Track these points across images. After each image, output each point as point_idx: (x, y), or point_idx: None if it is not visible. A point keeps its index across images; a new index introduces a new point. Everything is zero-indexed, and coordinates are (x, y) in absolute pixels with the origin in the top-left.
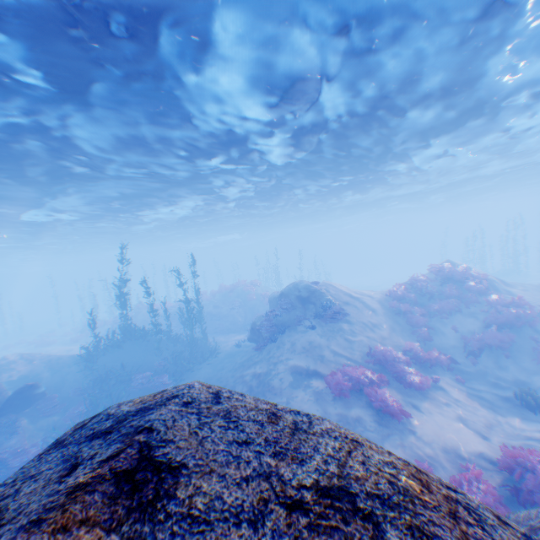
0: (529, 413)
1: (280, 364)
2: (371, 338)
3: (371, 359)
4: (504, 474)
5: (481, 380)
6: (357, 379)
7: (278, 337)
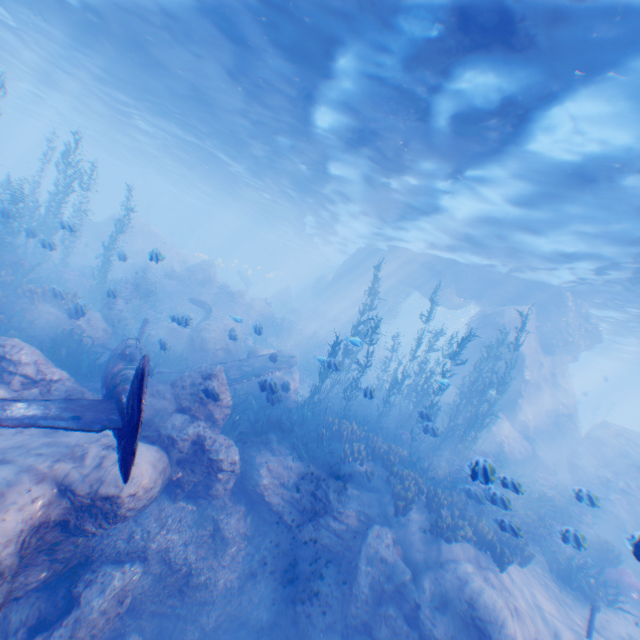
0: None
1: None
2: None
3: None
4: None
5: None
6: None
7: None
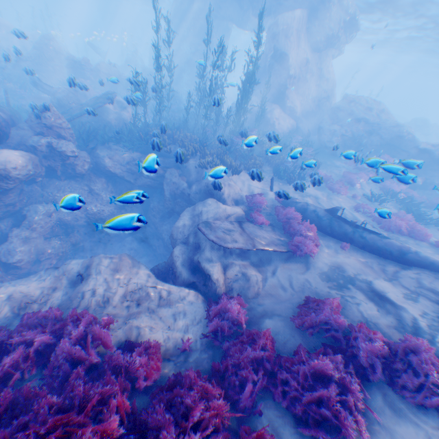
0: None
1: None
2: None
3: None
4: None
5: None
6: None
7: None
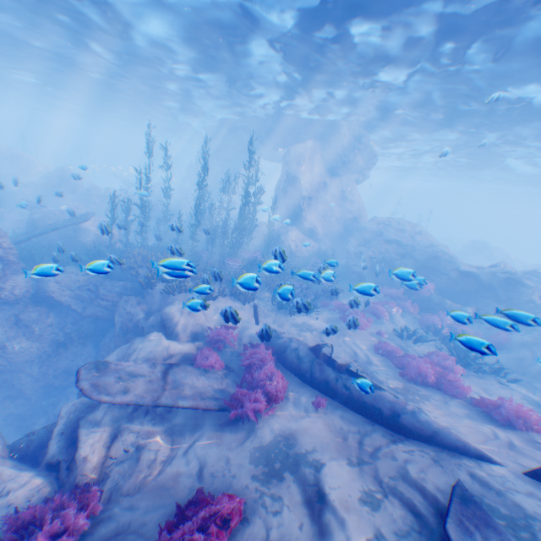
0: None
1: None
2: None
3: None
4: None
5: None
6: None
7: None
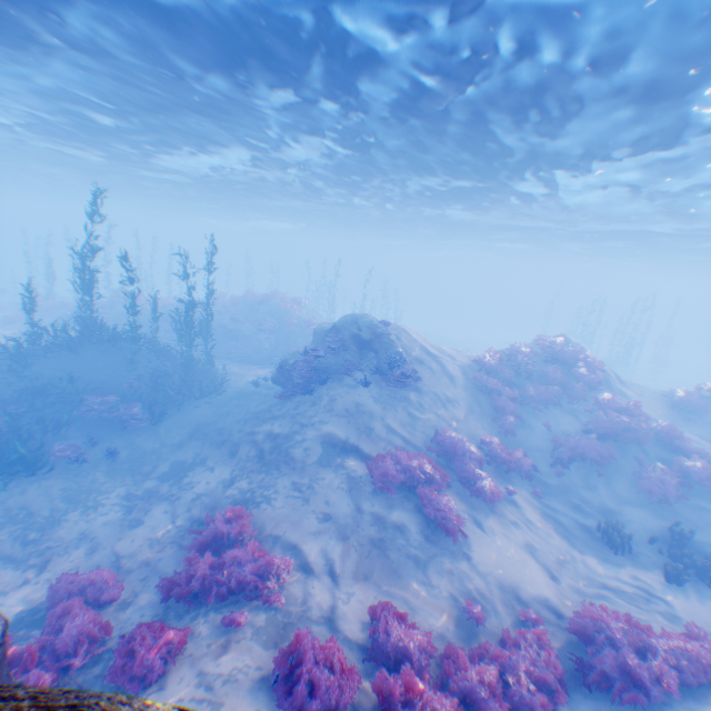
0: (608, 551)
1: (310, 428)
2: (441, 418)
3: (435, 446)
4: (569, 635)
5: (561, 499)
6: (412, 473)
7: (315, 387)
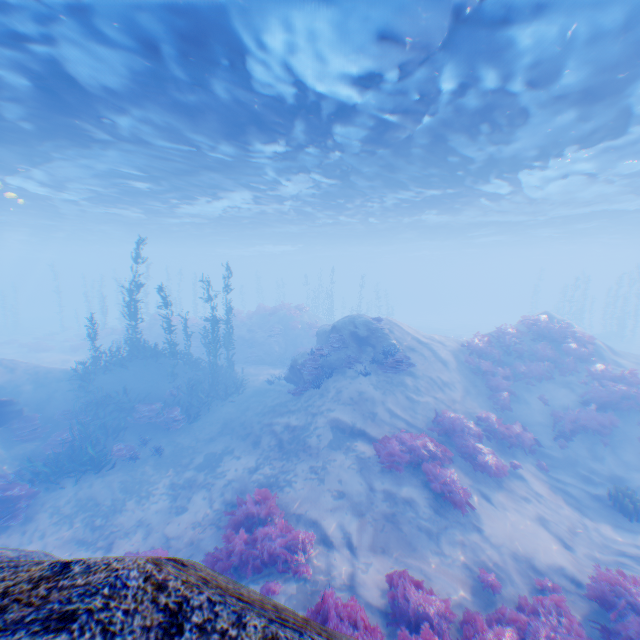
0: (625, 520)
1: (320, 417)
2: (438, 399)
3: (435, 425)
4: (591, 604)
5: (568, 470)
6: (415, 451)
7: (321, 381)
